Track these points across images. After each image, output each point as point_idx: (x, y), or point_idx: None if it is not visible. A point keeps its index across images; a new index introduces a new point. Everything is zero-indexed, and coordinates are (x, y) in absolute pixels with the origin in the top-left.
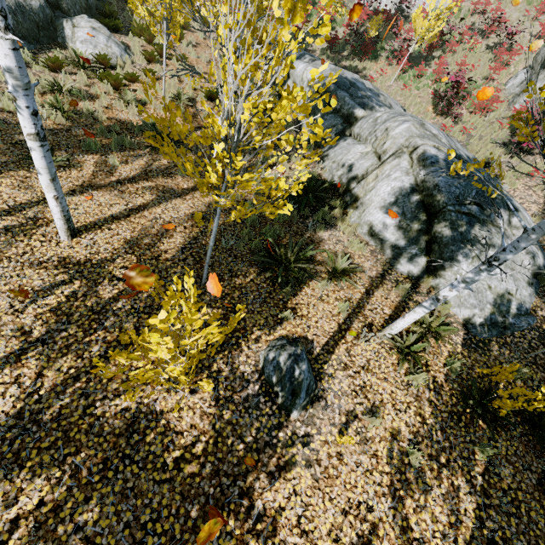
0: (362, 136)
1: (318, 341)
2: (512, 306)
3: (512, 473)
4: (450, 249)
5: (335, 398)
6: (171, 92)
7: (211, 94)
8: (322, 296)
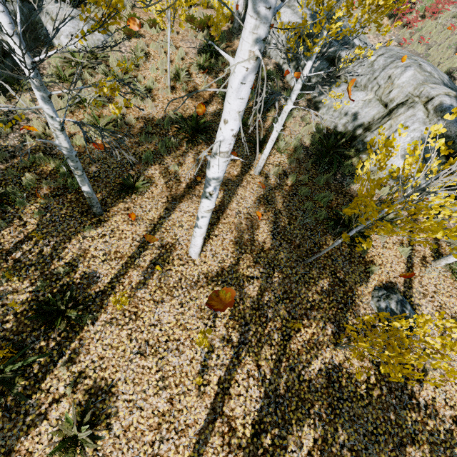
0: (359, 83)
1: (399, 281)
2: None
3: None
4: None
5: None
6: (170, 72)
7: (203, 63)
8: (383, 244)
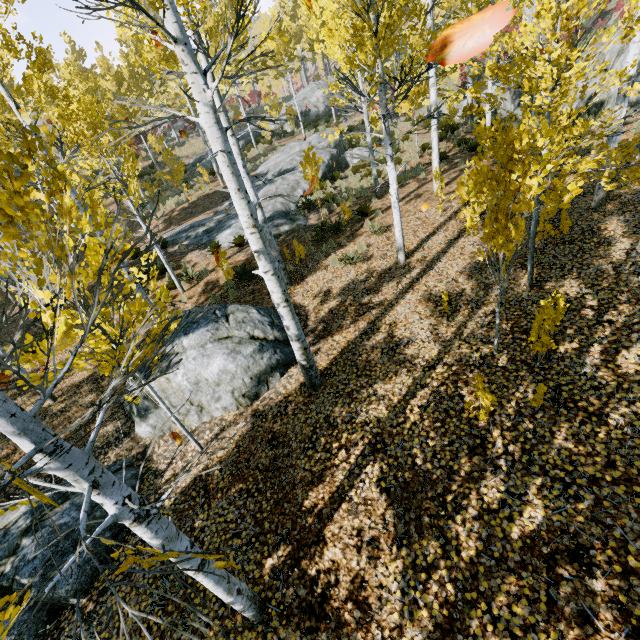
0: None
1: None
2: None
3: None
4: None
5: None
6: (418, 148)
7: (441, 137)
8: None
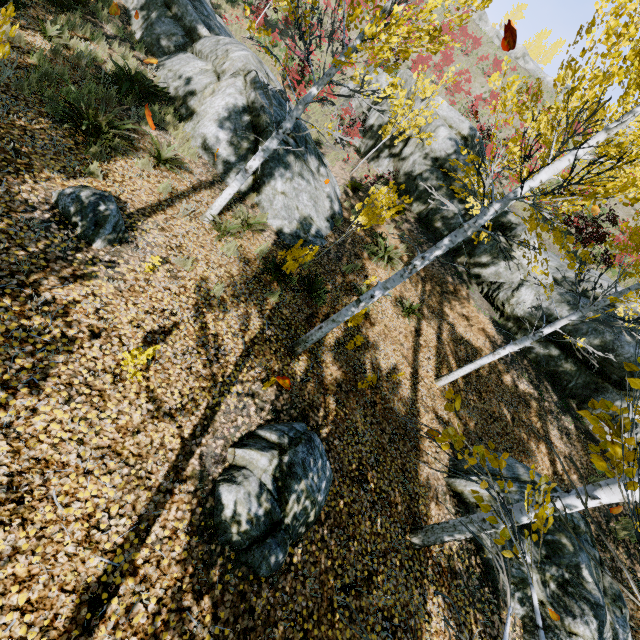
0: (203, 53)
1: (134, 204)
2: (312, 229)
3: (291, 312)
4: (269, 165)
5: (148, 246)
6: None
7: None
8: (142, 175)
